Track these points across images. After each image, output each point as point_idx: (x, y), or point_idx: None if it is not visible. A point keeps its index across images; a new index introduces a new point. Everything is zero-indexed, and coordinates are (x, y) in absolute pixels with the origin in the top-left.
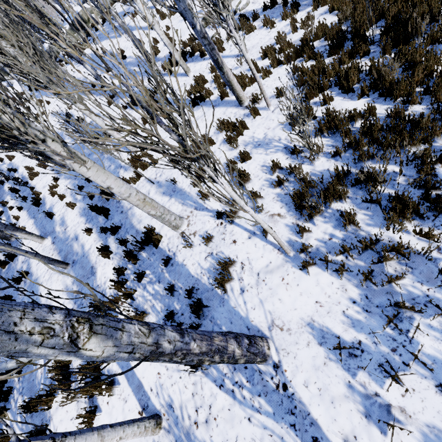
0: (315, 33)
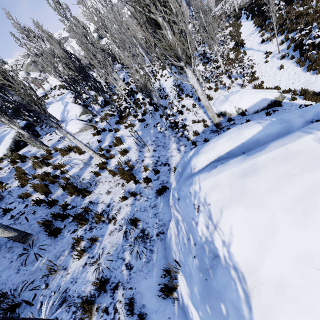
0: None
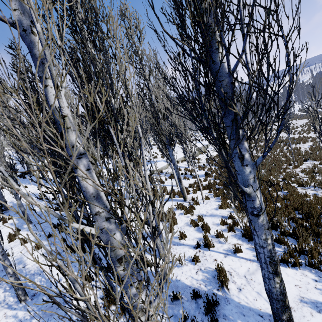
0: (213, 182)
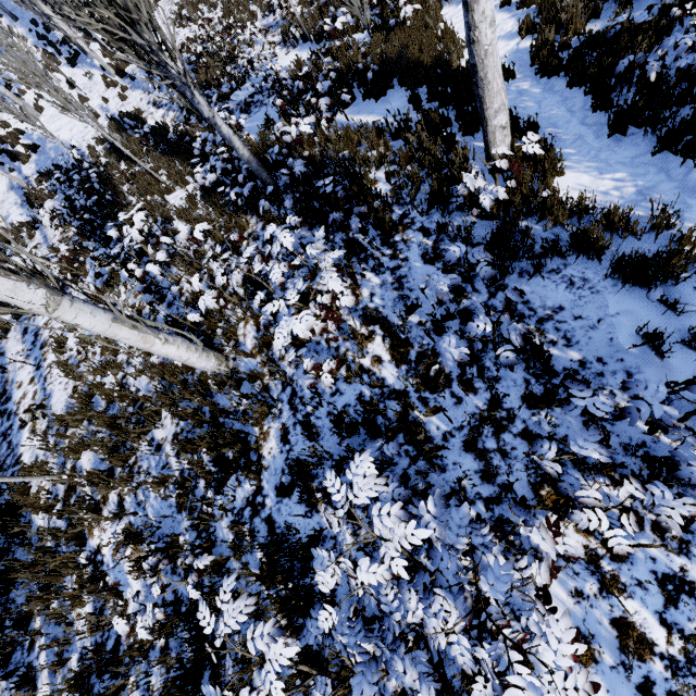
0: None
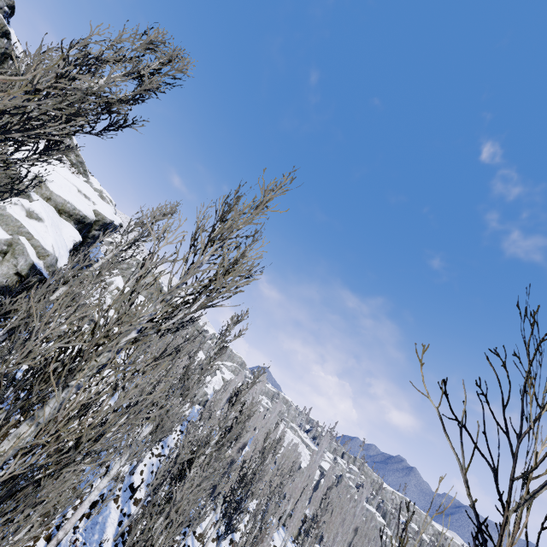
0: None
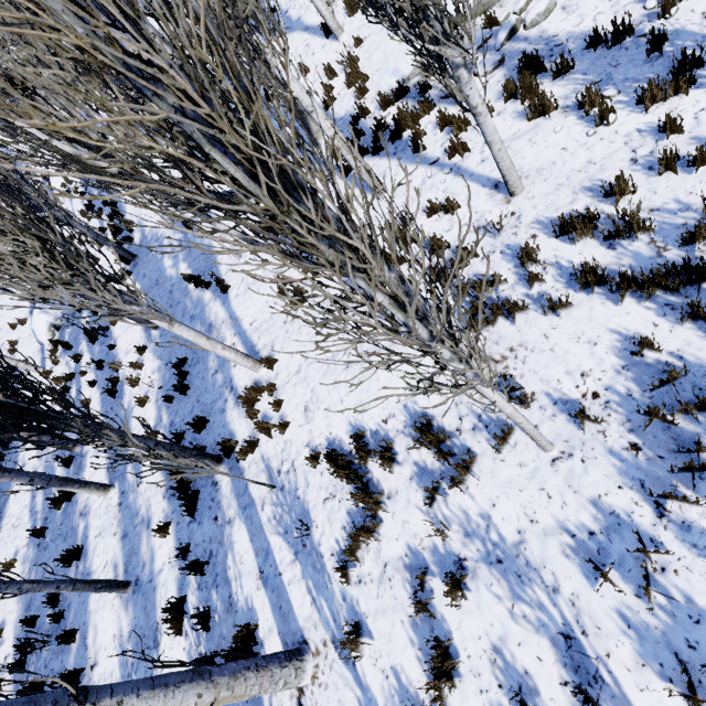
0: None
